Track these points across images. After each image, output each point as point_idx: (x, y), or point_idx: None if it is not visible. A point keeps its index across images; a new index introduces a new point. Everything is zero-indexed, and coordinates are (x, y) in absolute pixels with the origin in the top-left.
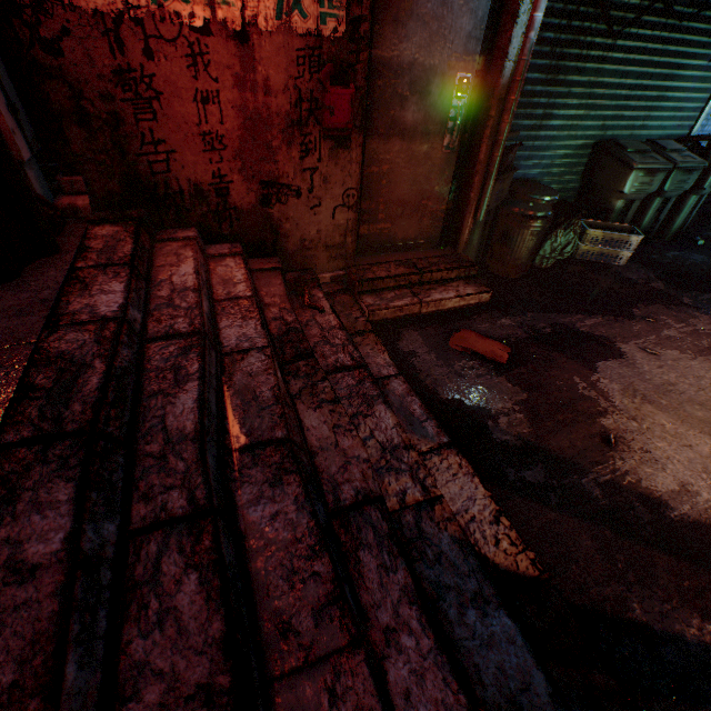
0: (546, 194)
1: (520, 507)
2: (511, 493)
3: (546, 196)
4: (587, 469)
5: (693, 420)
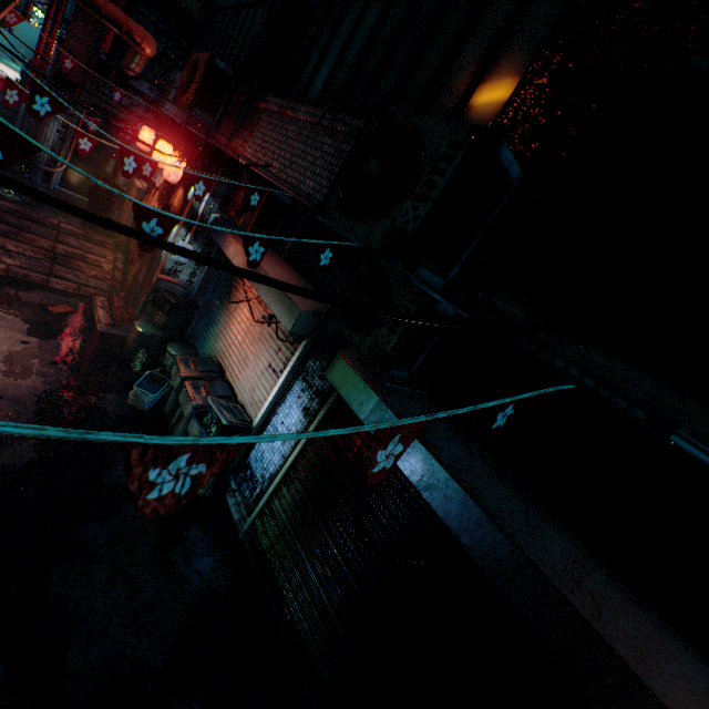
0: (171, 345)
1: None
2: None
3: (169, 344)
4: None
5: None
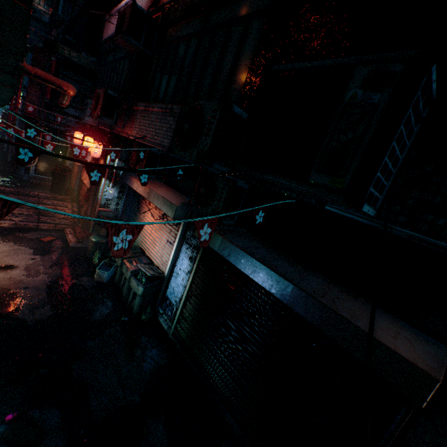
0: None
1: (0, 229)
2: (4, 229)
3: None
4: (2, 236)
5: (3, 252)
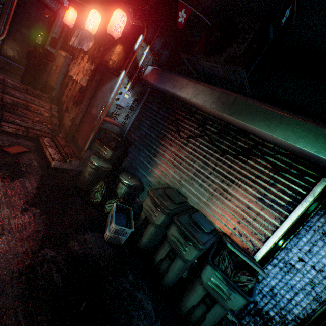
0: (123, 175)
1: None
2: None
3: (121, 175)
4: None
5: None
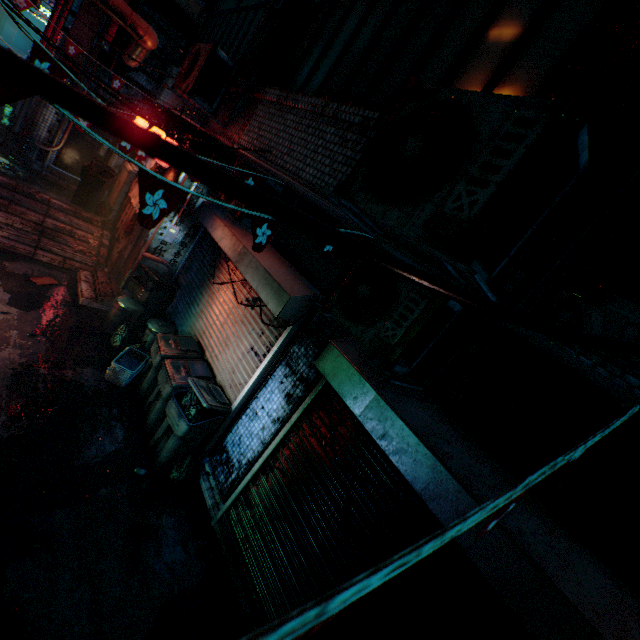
0: (152, 321)
1: None
2: None
3: (150, 320)
4: None
5: None
